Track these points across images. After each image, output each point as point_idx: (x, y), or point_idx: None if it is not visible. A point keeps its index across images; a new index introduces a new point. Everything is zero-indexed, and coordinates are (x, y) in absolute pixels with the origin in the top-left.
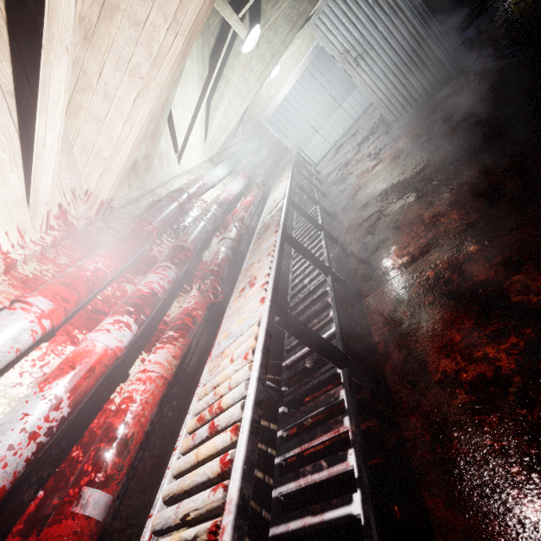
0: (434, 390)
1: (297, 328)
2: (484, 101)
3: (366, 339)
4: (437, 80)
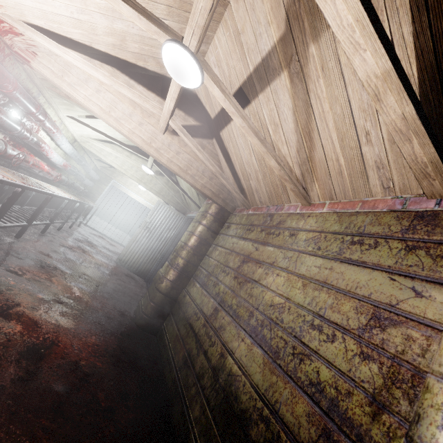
0: None
1: None
2: (131, 290)
3: None
4: (143, 272)
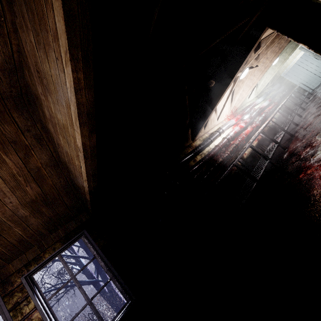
0: (301, 131)
1: (275, 123)
2: None
3: (295, 131)
4: None
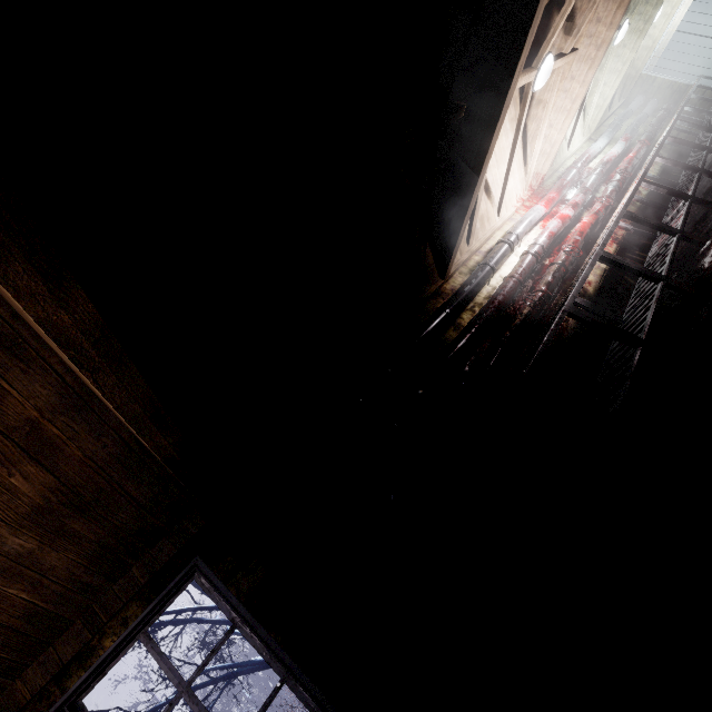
0: None
1: (656, 186)
2: None
3: None
4: None
